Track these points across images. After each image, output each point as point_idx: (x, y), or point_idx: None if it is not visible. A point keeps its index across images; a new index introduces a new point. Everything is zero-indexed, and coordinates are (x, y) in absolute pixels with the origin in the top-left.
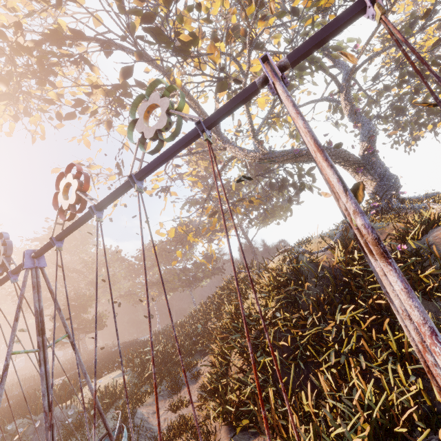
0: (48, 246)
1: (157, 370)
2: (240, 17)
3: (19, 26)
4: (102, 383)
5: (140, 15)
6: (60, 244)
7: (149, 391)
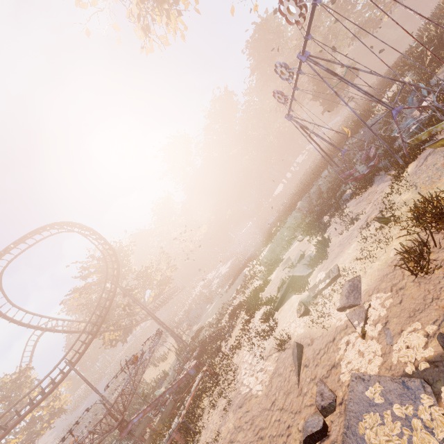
0: (305, 43)
1: (438, 50)
2: None
3: None
4: (388, 95)
5: None
6: (310, 36)
7: (437, 66)
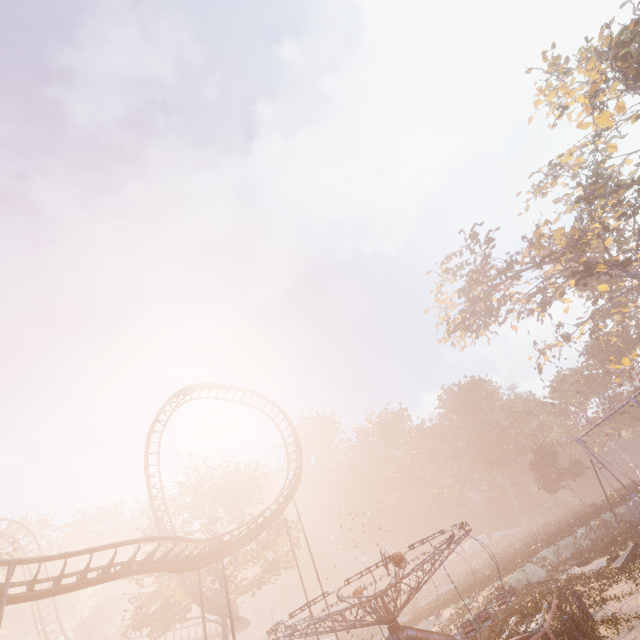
0: None
1: None
2: (593, 194)
3: (490, 303)
4: None
5: (569, 276)
6: None
7: None
